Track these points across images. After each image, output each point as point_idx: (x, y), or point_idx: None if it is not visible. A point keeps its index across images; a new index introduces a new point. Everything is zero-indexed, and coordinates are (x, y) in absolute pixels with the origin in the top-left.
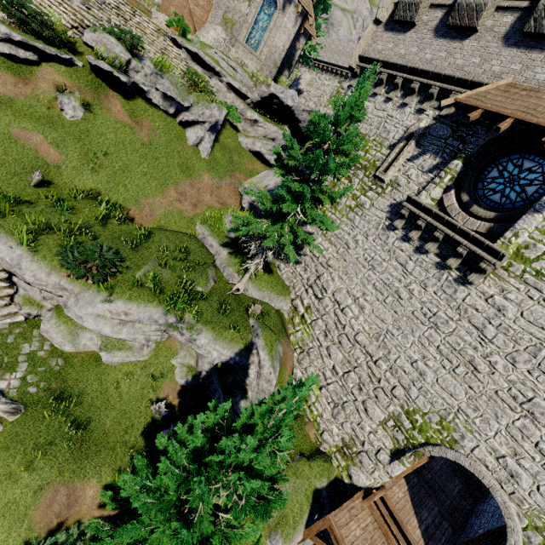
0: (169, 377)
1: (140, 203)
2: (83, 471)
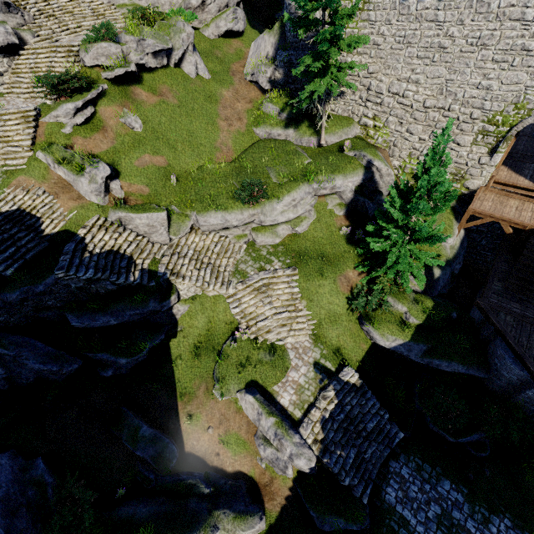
0: (334, 216)
1: (218, 148)
2: (341, 269)
